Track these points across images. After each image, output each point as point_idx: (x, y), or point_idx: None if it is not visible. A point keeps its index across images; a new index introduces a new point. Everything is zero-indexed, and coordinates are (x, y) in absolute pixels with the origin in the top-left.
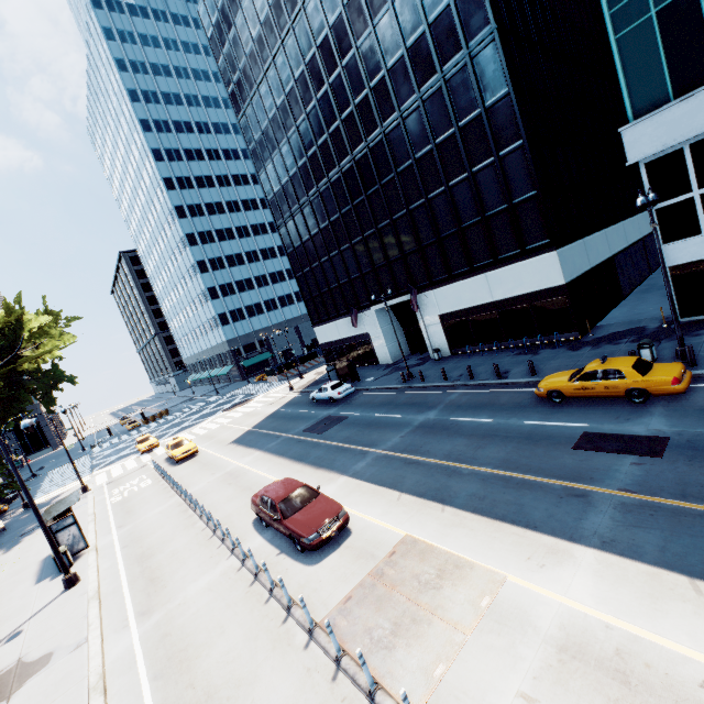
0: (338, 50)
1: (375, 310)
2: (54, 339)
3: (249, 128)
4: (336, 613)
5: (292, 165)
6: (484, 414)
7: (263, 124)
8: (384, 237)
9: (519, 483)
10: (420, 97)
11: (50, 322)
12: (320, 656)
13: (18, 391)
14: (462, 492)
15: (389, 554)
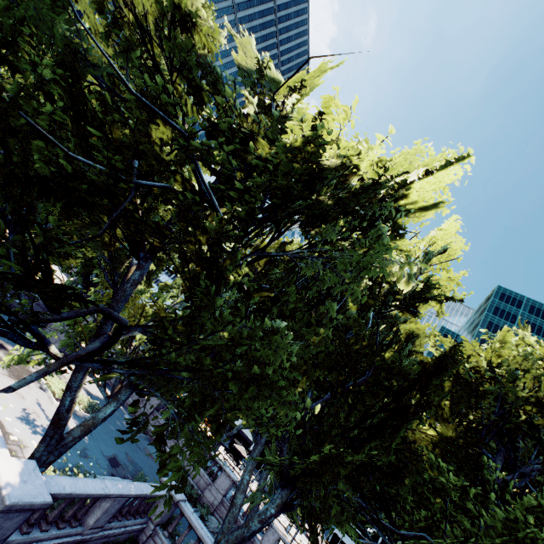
0: None
1: None
2: None
3: None
4: None
5: None
6: None
7: None
8: None
9: None
10: None
11: None
12: None
13: None
14: None
15: None
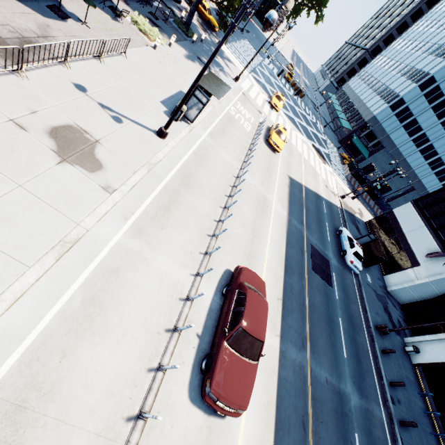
0: None
1: None
2: None
3: None
4: None
5: None
6: None
7: None
8: None
9: None
10: None
11: None
12: None
13: None
14: None
15: None
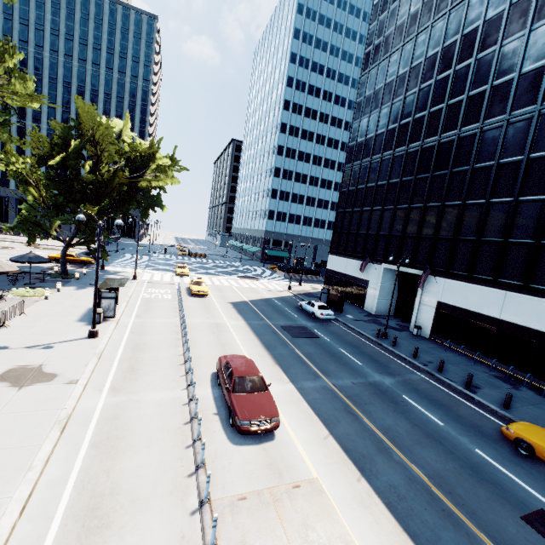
0: (480, 42)
1: (384, 267)
2: (166, 176)
3: (365, 84)
4: (227, 502)
5: (383, 125)
6: (437, 413)
7: (378, 85)
8: (427, 214)
9: (446, 511)
10: (539, 109)
11: (169, 164)
12: (197, 532)
13: (131, 197)
14: (384, 475)
15: (294, 485)
